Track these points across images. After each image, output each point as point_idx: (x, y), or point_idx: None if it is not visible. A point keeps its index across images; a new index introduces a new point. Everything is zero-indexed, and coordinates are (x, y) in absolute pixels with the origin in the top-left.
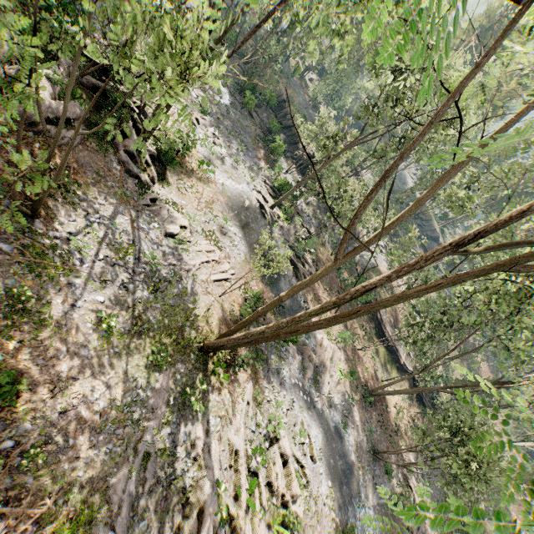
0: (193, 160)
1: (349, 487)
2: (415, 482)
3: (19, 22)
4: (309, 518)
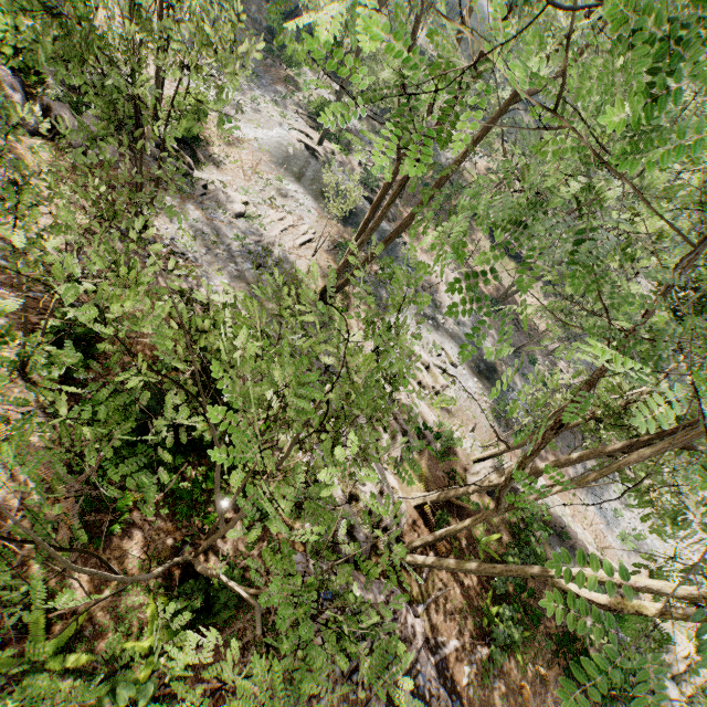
0: (210, 124)
1: (495, 380)
2: (564, 365)
3: (4, 50)
4: (463, 402)
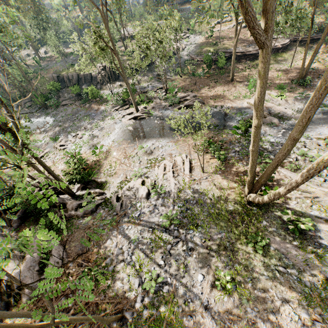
0: (91, 158)
1: None
2: None
3: None
4: None
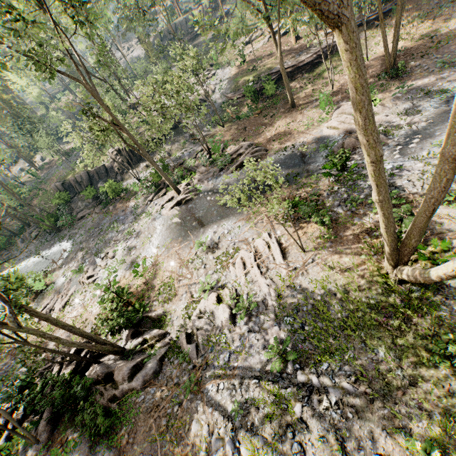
0: (134, 283)
1: None
2: None
3: None
4: None
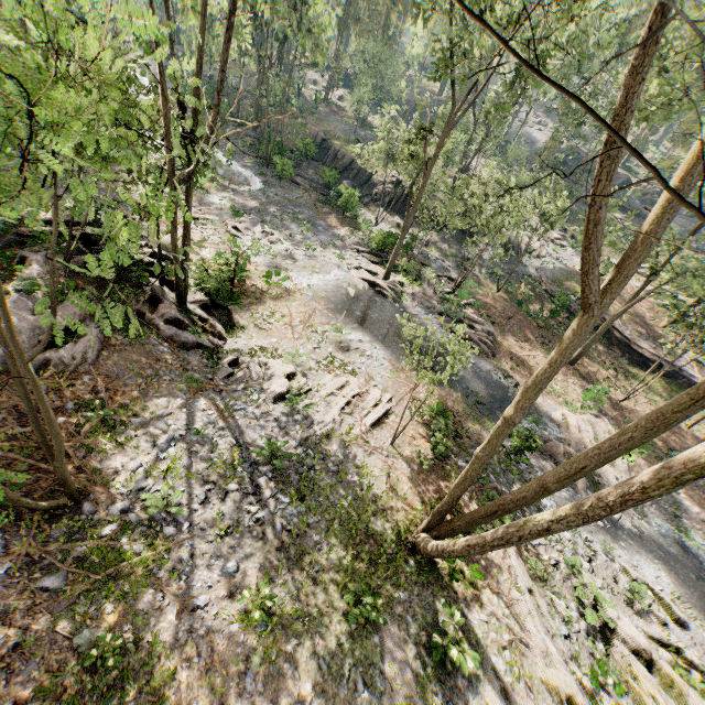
0: (256, 280)
1: None
2: None
3: None
4: None
